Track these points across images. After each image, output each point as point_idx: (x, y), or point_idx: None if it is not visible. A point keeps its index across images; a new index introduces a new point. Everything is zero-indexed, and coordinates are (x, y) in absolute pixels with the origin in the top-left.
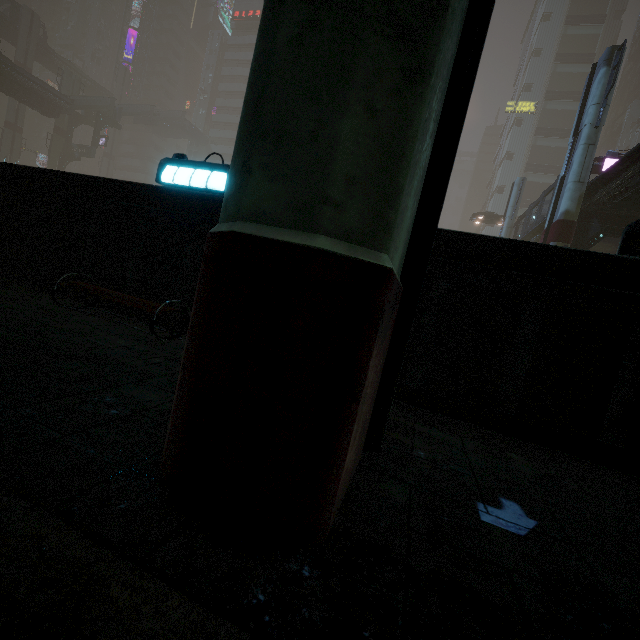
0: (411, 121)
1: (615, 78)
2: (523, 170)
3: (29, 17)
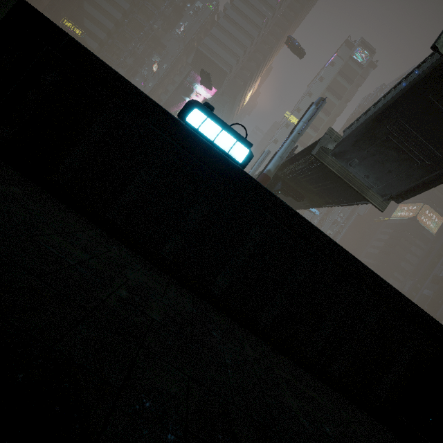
0: None
1: (315, 113)
2: None
3: None
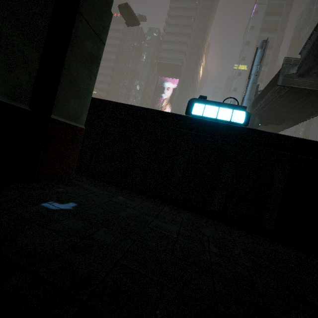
0: None
1: (263, 54)
2: (241, 96)
3: None
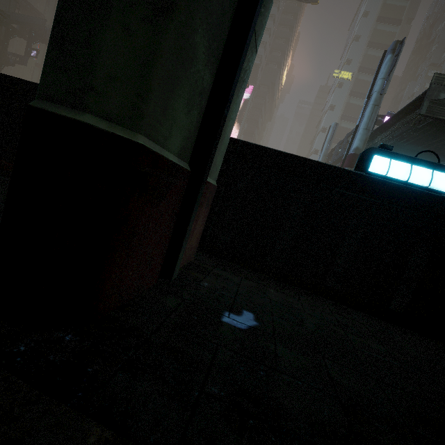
0: (160, 43)
1: (395, 62)
2: (339, 118)
3: None
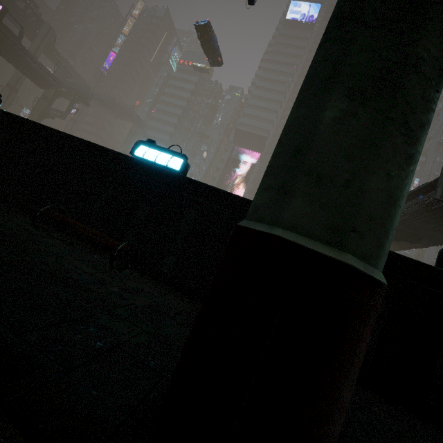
0: (405, 186)
1: None
2: None
3: (47, 28)
